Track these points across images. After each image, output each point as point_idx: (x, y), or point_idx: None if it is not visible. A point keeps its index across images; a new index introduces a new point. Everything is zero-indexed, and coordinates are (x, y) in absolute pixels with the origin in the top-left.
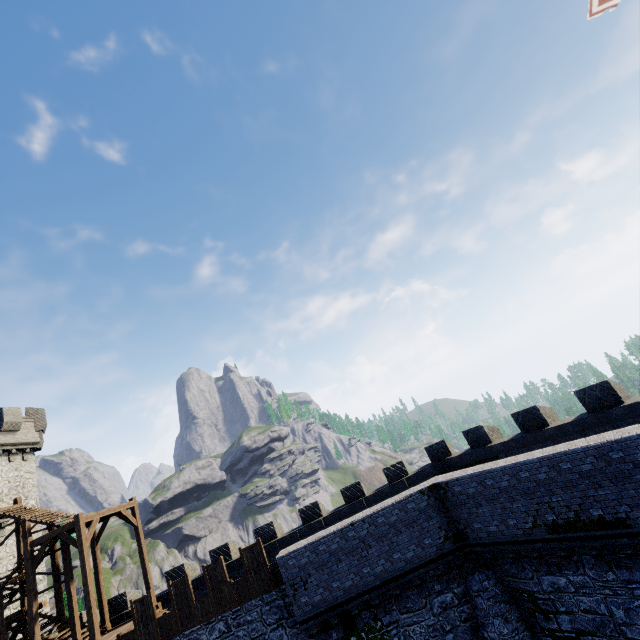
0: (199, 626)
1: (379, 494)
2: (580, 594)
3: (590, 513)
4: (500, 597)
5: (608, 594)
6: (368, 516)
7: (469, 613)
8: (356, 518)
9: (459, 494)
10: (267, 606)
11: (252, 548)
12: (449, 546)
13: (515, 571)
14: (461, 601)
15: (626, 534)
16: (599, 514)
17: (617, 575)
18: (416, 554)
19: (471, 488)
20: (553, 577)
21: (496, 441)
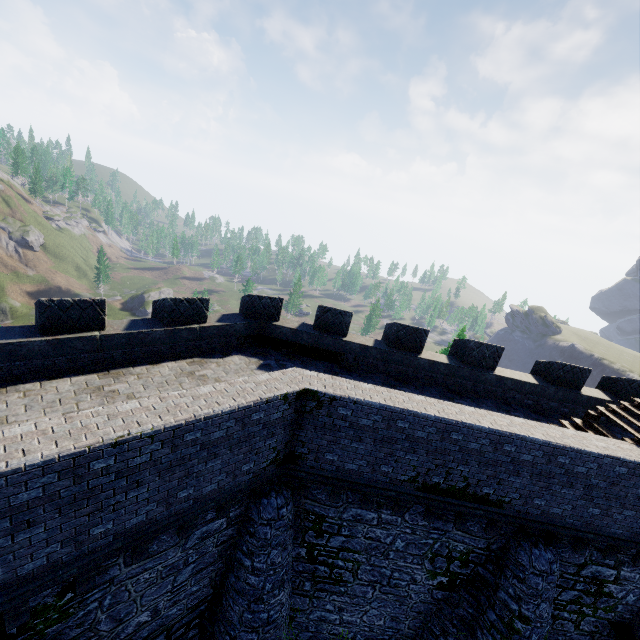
0: None
1: (139, 337)
2: (378, 527)
3: (481, 489)
4: (290, 523)
5: (406, 532)
6: (170, 429)
7: (231, 535)
8: (134, 429)
9: (341, 418)
10: None
11: None
12: (270, 471)
13: (323, 498)
14: (231, 524)
15: (491, 511)
16: (488, 493)
17: (431, 523)
18: (220, 486)
19: (368, 420)
20: (365, 511)
21: (350, 336)
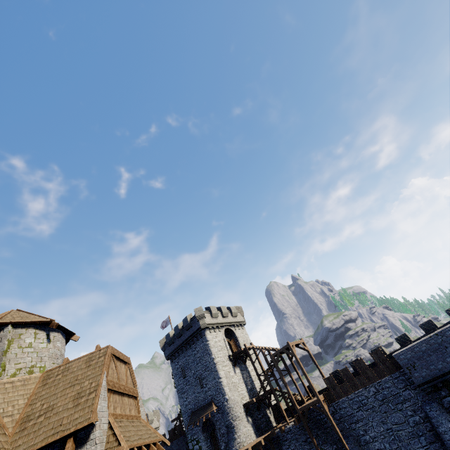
0: (361, 389)
1: (447, 325)
2: None
3: None
4: None
5: None
6: (441, 330)
7: None
8: (434, 332)
9: None
10: (395, 380)
11: (376, 352)
12: None
13: None
14: None
15: None
16: None
17: None
18: None
19: None
20: None
21: None
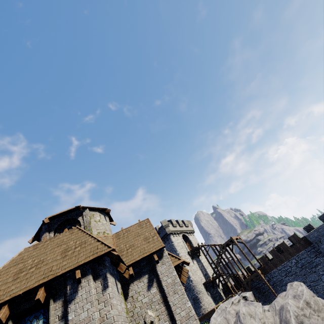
0: (286, 262)
1: None
2: None
3: None
4: None
5: None
6: None
7: None
8: None
9: None
10: (308, 252)
11: (293, 236)
12: None
13: None
14: None
15: None
16: None
17: None
18: None
19: None
20: None
21: None
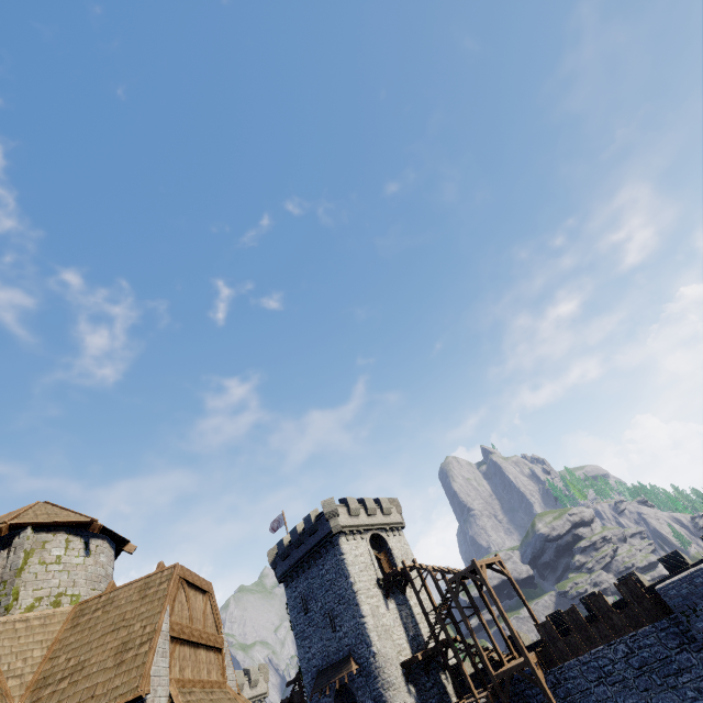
0: (601, 647)
1: None
2: None
3: None
4: None
5: None
6: None
7: None
8: None
9: None
10: (662, 632)
11: (626, 583)
12: None
13: None
14: None
15: None
16: None
17: None
18: None
19: None
20: None
21: None
